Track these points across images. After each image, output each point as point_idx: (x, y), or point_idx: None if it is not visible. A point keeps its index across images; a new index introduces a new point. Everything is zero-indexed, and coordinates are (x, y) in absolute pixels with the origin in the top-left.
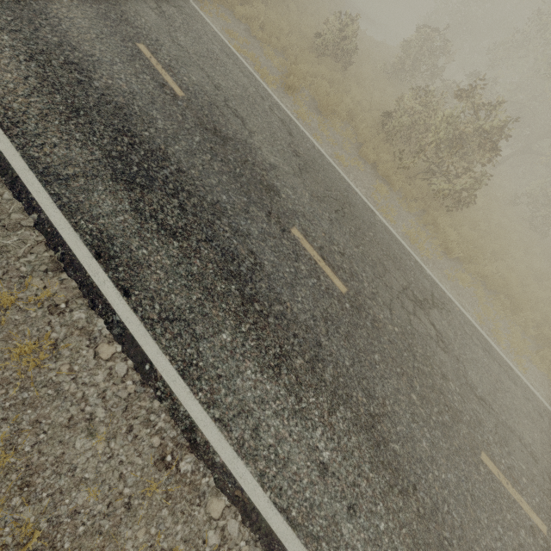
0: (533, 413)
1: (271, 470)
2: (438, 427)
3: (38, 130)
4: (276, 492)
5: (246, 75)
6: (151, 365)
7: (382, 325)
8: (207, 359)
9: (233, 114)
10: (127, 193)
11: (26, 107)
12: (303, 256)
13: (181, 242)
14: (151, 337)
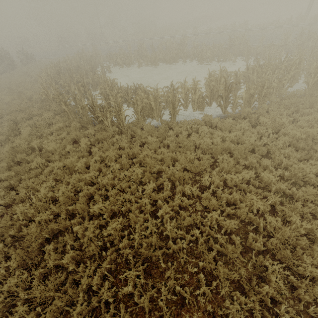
0: None
1: None
2: None
3: None
4: None
5: None
6: None
7: None
8: None
9: None
10: None
11: None
12: None
13: None
14: None
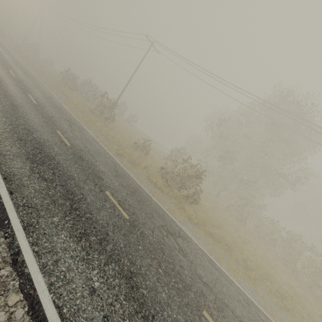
0: (243, 301)
1: (58, 283)
2: (174, 289)
3: (1, 141)
4: (57, 296)
5: (101, 147)
6: (9, 221)
7: (146, 236)
8: (41, 225)
9: (90, 155)
10: (30, 164)
11: (0, 134)
12: (109, 201)
13: (48, 183)
14: (15, 211)
